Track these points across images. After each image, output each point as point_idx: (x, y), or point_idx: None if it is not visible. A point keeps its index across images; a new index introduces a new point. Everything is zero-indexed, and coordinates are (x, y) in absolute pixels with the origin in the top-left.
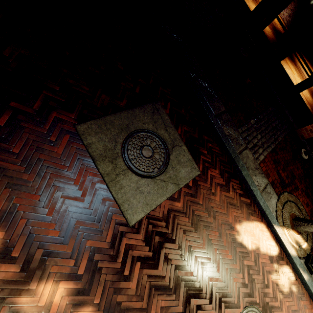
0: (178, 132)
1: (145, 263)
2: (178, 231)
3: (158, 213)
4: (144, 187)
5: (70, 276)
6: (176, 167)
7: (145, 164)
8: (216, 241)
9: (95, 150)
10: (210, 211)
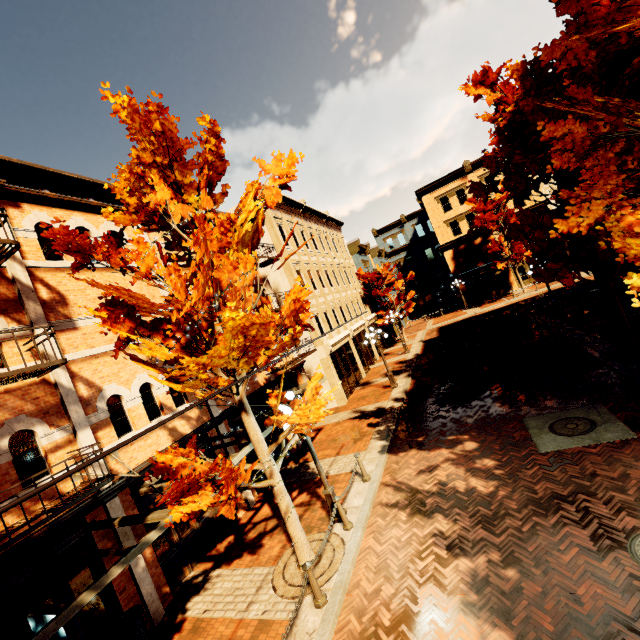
0: (615, 416)
1: (543, 467)
2: (584, 461)
3: (567, 451)
4: (559, 439)
5: (497, 460)
6: (601, 432)
7: (567, 430)
8: (638, 477)
9: (530, 425)
10: (639, 459)
